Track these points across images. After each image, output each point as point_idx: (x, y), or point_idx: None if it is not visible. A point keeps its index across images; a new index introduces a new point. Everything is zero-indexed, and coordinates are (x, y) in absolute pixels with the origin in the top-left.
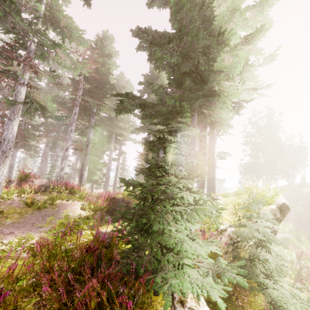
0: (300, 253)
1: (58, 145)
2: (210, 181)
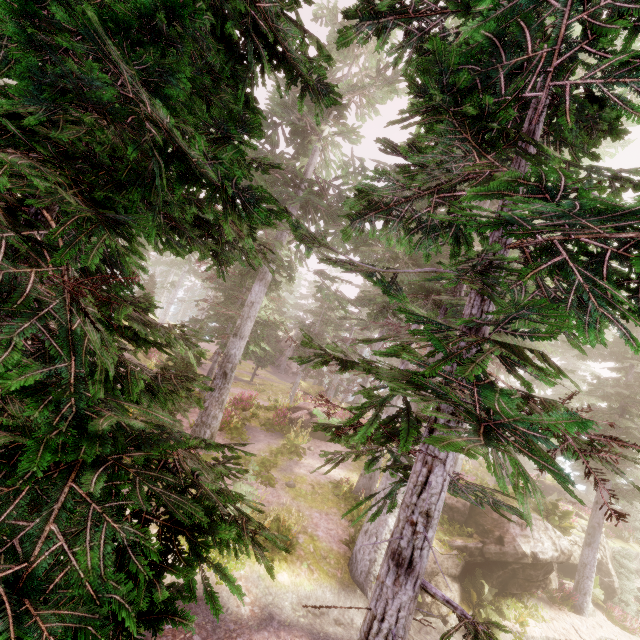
0: None
1: None
2: None
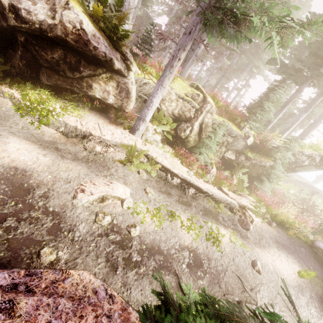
0: (316, 192)
1: (206, 60)
2: (301, 135)
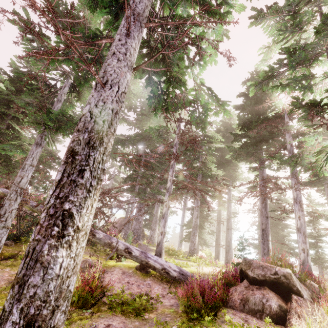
0: None
1: (198, 196)
2: None
